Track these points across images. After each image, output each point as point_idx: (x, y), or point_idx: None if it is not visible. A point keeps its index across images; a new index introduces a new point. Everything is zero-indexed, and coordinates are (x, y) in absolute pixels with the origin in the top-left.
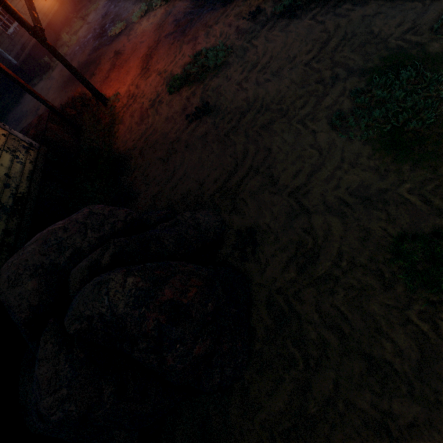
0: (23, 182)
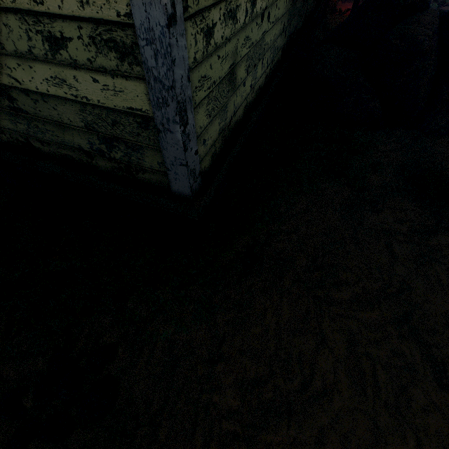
0: None
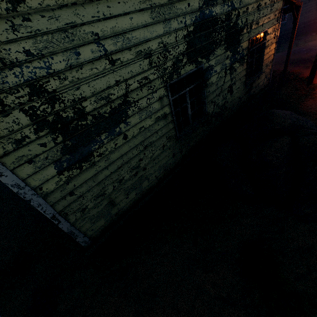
0: (257, 90)
